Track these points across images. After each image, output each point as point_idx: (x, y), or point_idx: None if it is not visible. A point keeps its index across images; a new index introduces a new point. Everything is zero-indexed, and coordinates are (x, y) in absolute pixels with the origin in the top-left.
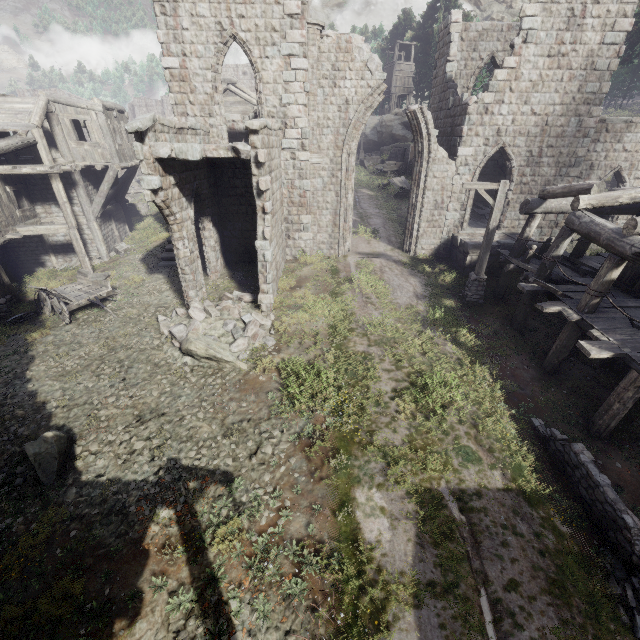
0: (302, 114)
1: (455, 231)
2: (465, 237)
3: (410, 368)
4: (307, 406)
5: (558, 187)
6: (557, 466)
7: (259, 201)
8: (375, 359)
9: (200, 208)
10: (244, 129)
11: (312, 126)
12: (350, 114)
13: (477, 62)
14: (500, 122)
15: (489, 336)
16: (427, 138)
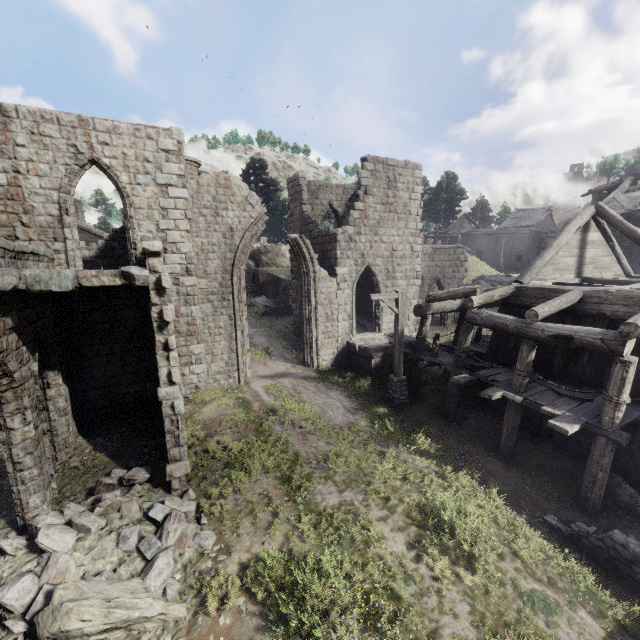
0: (185, 239)
1: (348, 338)
2: (361, 343)
3: (404, 504)
4: (324, 639)
5: (442, 292)
6: (606, 567)
7: (160, 336)
8: (361, 508)
9: (43, 357)
10: (91, 257)
11: (196, 251)
12: (236, 240)
13: (320, 207)
14: (362, 248)
15: (438, 435)
16: (310, 260)
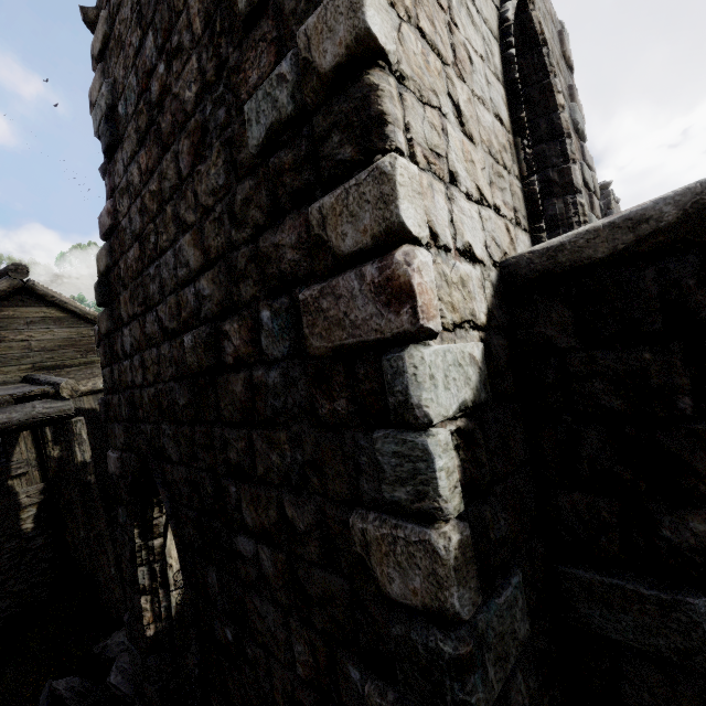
0: None
1: None
2: None
3: None
4: None
5: None
6: None
7: None
8: None
9: None
10: None
11: None
12: None
13: None
14: None
15: None
16: None
